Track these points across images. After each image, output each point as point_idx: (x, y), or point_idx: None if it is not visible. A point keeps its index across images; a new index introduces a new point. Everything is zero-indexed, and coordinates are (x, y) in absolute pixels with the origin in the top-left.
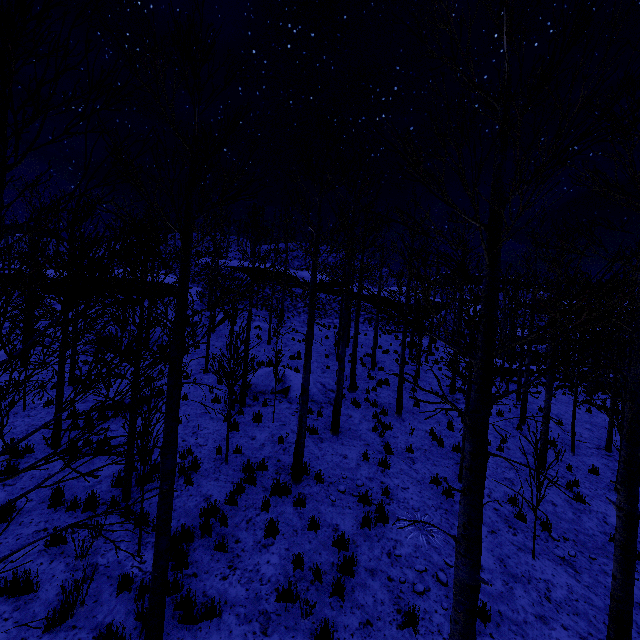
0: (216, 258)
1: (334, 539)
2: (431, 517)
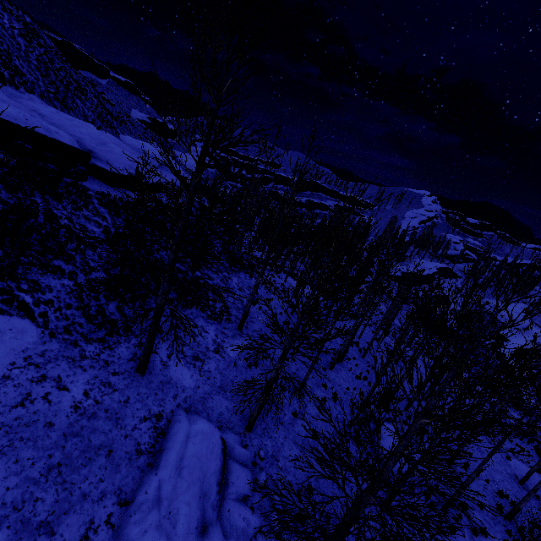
0: None
1: (535, 526)
2: (487, 474)
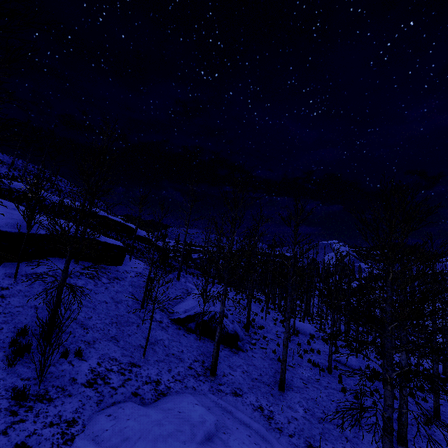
0: (1, 176)
1: None
2: None
